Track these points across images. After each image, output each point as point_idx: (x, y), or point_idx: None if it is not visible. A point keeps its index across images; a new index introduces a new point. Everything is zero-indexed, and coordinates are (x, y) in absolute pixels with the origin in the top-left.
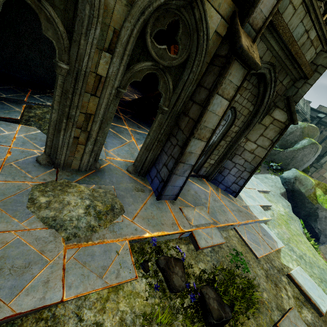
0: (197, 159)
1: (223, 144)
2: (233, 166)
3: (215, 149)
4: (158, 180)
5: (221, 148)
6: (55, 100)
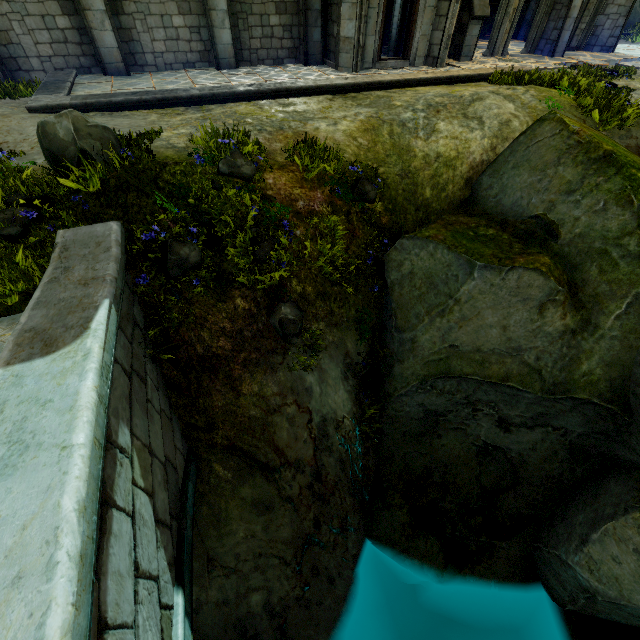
0: (578, 12)
1: (592, 2)
2: (606, 19)
3: (586, 10)
4: (549, 45)
5: (591, 6)
6: (501, 7)
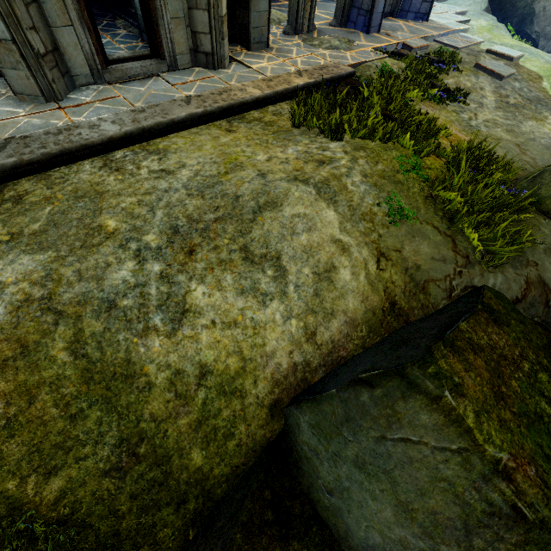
0: None
1: None
2: None
3: None
4: (362, 17)
5: None
6: None
